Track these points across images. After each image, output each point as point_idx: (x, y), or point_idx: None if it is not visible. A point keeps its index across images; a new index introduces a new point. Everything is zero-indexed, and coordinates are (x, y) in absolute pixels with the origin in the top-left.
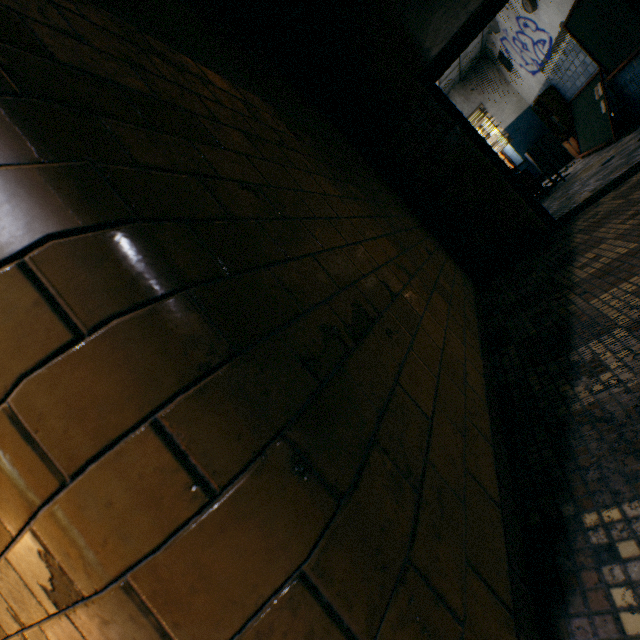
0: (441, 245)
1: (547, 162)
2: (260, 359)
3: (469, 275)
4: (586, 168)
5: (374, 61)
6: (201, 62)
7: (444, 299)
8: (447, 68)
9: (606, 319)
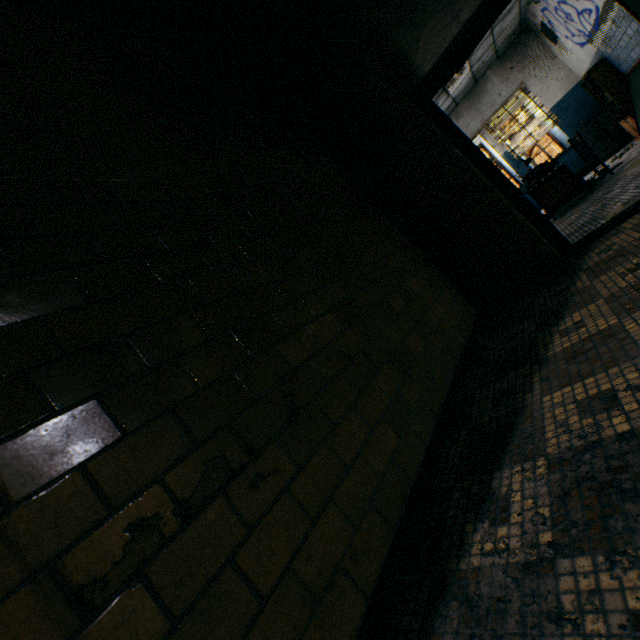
0: (442, 272)
1: (591, 153)
2: (2, 619)
3: (474, 304)
4: (637, 160)
5: (364, 83)
6: (119, 173)
7: (400, 371)
8: (445, 81)
9: (541, 436)
